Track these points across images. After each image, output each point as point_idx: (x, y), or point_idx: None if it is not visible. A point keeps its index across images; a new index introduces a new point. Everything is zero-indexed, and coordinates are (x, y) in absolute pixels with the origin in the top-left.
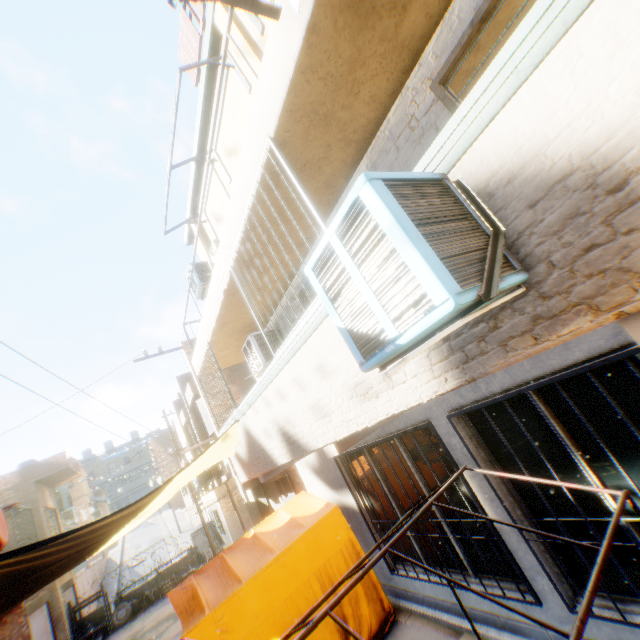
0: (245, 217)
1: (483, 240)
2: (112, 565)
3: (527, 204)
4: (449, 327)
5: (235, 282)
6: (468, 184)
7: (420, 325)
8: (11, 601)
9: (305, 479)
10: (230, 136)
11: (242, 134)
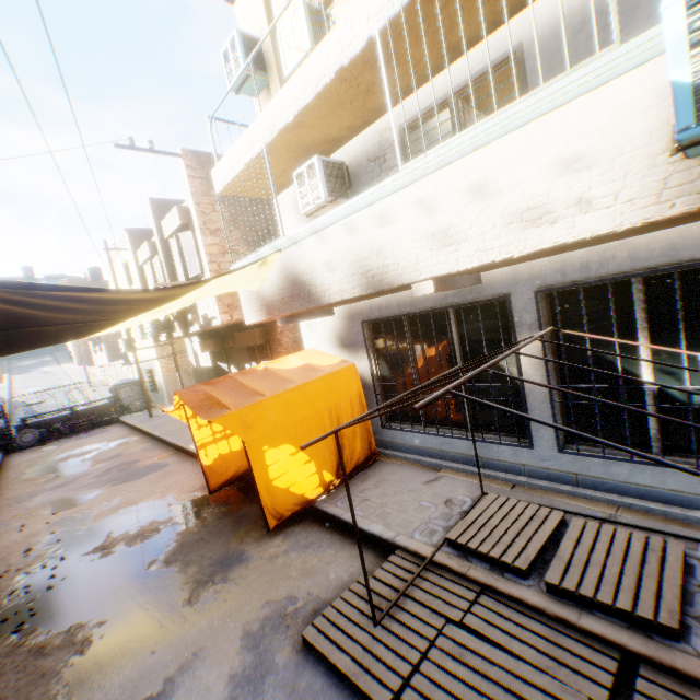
0: None
1: None
2: None
3: None
4: None
5: (360, 62)
6: None
7: None
8: None
9: (308, 342)
10: None
11: None
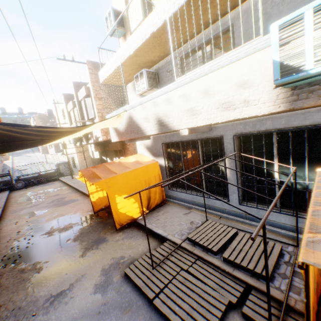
0: None
1: None
2: (8, 167)
3: None
4: None
5: (161, 30)
6: None
7: None
8: (5, 150)
9: (139, 150)
10: None
11: None
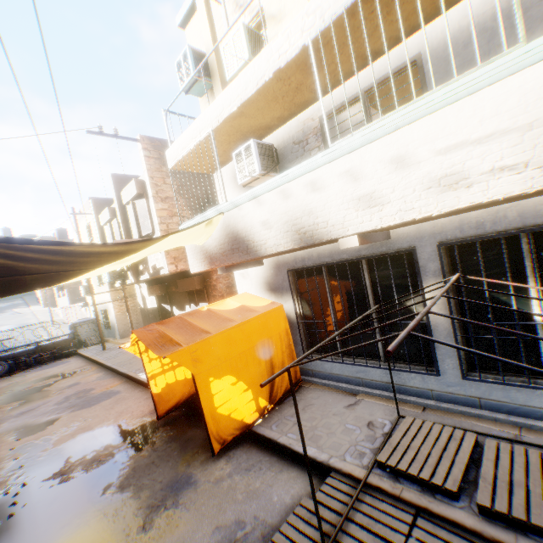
0: None
1: None
2: None
3: None
4: None
5: (293, 65)
6: None
7: None
8: None
9: (241, 287)
10: None
11: None
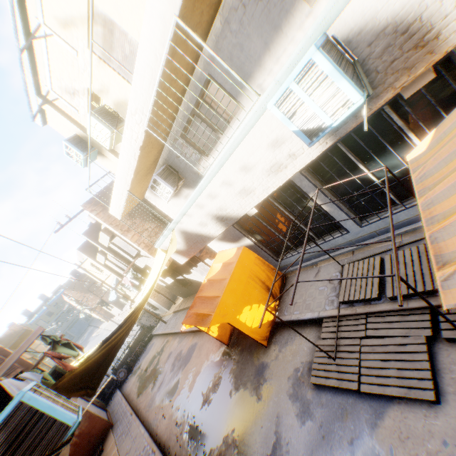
0: (156, 85)
1: (352, 68)
2: None
3: (367, 45)
4: (365, 110)
5: (146, 138)
6: (337, 38)
7: (346, 114)
8: (107, 368)
9: (214, 247)
10: (60, 7)
11: (76, 3)
